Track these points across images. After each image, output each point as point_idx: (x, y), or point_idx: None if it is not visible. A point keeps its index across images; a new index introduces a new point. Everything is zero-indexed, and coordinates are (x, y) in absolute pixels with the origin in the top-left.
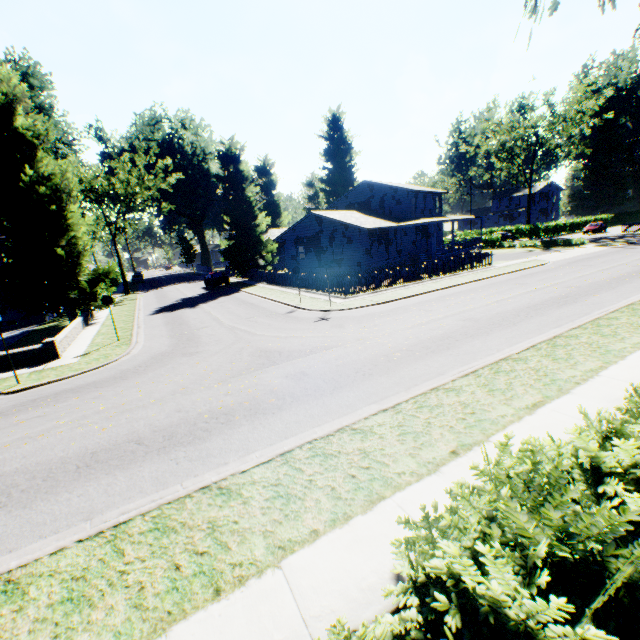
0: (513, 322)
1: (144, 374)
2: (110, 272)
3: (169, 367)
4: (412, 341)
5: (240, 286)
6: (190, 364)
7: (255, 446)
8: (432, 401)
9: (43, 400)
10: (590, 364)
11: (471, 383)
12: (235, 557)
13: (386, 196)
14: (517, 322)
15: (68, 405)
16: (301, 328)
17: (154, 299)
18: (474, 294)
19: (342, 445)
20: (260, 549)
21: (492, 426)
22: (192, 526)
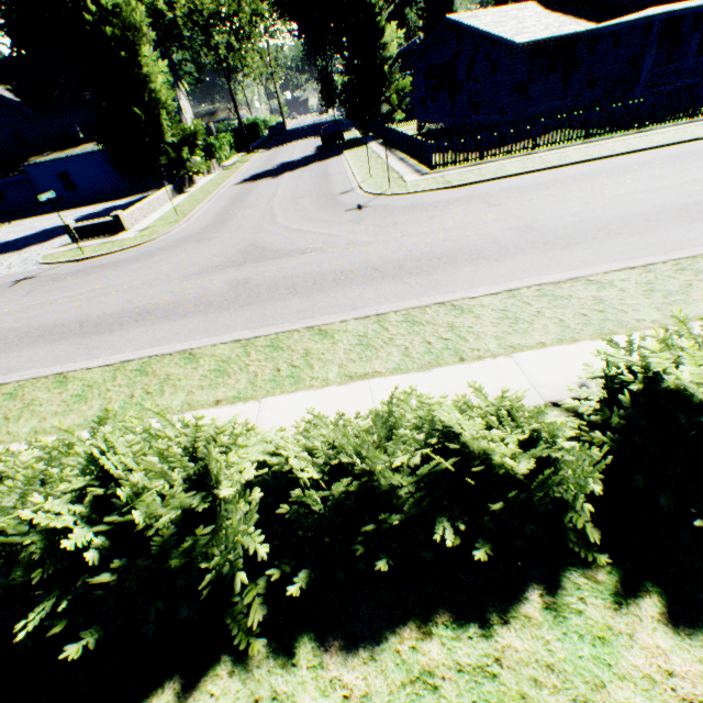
0: (569, 242)
1: (153, 258)
2: (197, 133)
3: (174, 254)
4: (396, 256)
5: (350, 146)
6: (189, 253)
7: (128, 349)
8: (286, 342)
9: (82, 272)
10: (532, 336)
11: (352, 330)
12: (15, 428)
13: None
14: (574, 242)
15: (87, 280)
16: (321, 219)
17: (261, 162)
18: (604, 178)
19: (164, 367)
20: (28, 429)
21: (286, 387)
22: (25, 399)
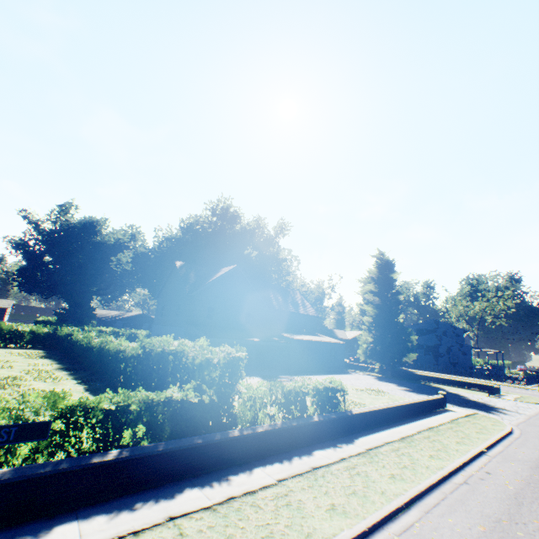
0: None
1: None
2: None
3: None
4: None
5: None
6: None
7: None
8: None
9: None
10: None
11: None
12: None
13: (448, 330)
14: None
15: None
16: None
17: None
18: None
19: None
20: None
21: None
22: None
